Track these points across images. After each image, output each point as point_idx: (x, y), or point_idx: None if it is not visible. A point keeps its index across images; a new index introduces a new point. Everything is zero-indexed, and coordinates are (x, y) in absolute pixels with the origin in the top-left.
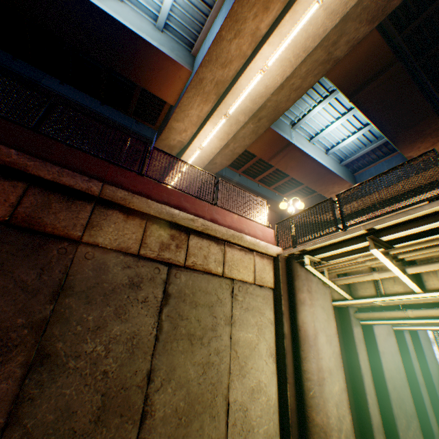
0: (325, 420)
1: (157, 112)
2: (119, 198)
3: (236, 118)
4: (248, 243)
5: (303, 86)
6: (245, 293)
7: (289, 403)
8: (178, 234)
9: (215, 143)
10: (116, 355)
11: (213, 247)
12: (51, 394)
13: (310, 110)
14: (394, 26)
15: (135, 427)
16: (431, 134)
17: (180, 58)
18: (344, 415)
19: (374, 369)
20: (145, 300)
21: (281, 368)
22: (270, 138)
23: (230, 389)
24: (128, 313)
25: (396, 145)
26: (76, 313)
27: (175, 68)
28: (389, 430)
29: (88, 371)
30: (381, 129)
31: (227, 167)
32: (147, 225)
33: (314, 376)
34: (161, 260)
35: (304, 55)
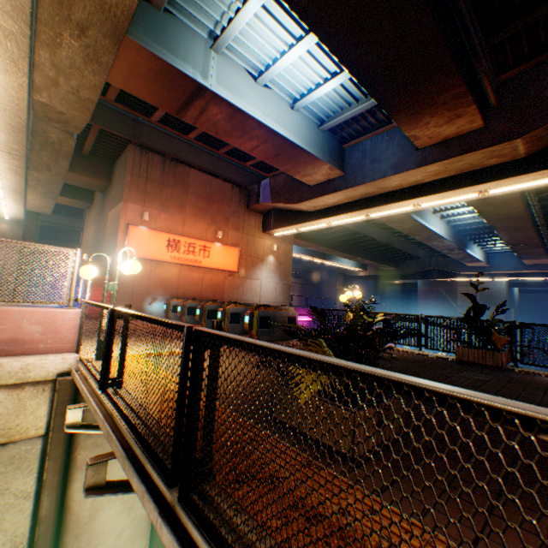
0: None
1: None
2: None
3: None
4: None
5: None
6: None
7: None
8: None
9: (2, 77)
10: None
11: None
12: None
13: (239, 10)
14: None
15: None
16: (448, 103)
17: None
18: None
19: None
20: None
21: None
22: (156, 71)
23: None
24: None
25: (392, 114)
26: None
27: None
28: None
29: None
30: (365, 84)
31: (127, 111)
32: None
33: None
34: None
35: None
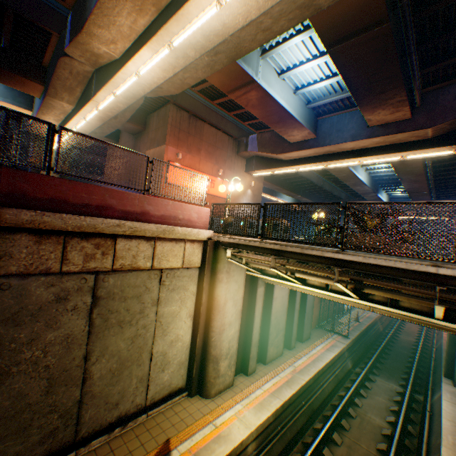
0: (219, 352)
1: None
2: (26, 222)
3: (184, 51)
4: (180, 234)
5: (274, 28)
6: (172, 278)
7: (198, 345)
8: (103, 241)
9: (158, 72)
10: (54, 353)
11: (143, 245)
12: (3, 391)
13: (286, 39)
14: None
15: (79, 387)
16: (394, 104)
17: None
18: (233, 345)
19: (267, 308)
20: (74, 308)
21: (196, 324)
22: (231, 70)
23: (154, 346)
24: (60, 322)
25: (360, 107)
26: (7, 336)
27: None
28: (264, 340)
29: (31, 369)
30: (351, 90)
31: None
32: (66, 240)
33: (217, 329)
34: (87, 271)
35: (277, 0)
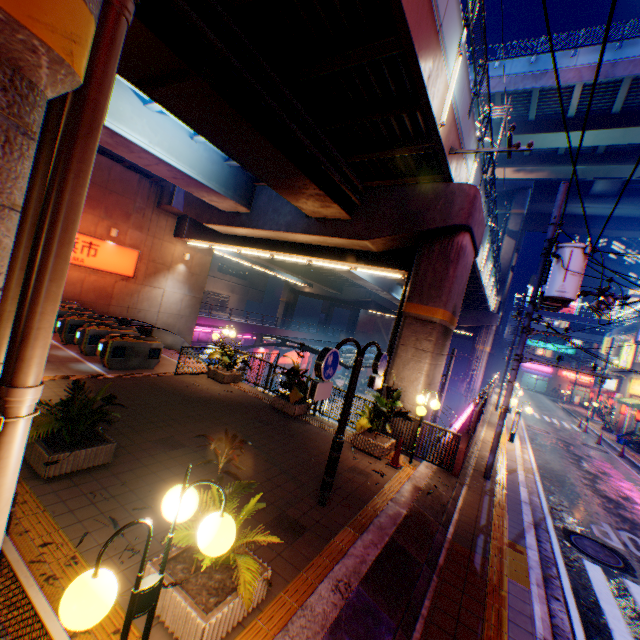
0: None
1: None
2: None
3: None
4: None
5: None
6: None
7: None
8: None
9: None
10: None
11: None
12: None
13: None
14: None
15: None
16: (316, 197)
17: None
18: None
19: None
20: None
21: None
22: None
23: None
24: None
25: (274, 188)
26: None
27: None
28: None
29: None
30: (239, 162)
31: None
32: None
33: None
34: None
35: None
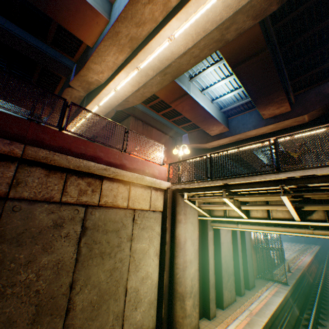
0: (184, 289)
1: (76, 46)
2: (41, 157)
3: (146, 72)
4: (148, 182)
5: (201, 55)
6: (142, 218)
7: (165, 282)
8: (93, 181)
9: (128, 87)
10: (45, 278)
11: (121, 187)
12: None
13: (204, 69)
14: (271, 18)
15: (62, 319)
16: (278, 102)
17: (98, 4)
18: (195, 283)
19: (217, 252)
20: (67, 235)
21: (162, 262)
22: (173, 87)
23: (128, 281)
24: (54, 247)
25: (256, 105)
26: (9, 255)
27: (93, 13)
28: (218, 283)
29: (23, 293)
30: (249, 94)
31: None
32: (67, 176)
33: (181, 266)
34: (80, 203)
35: (204, 35)
